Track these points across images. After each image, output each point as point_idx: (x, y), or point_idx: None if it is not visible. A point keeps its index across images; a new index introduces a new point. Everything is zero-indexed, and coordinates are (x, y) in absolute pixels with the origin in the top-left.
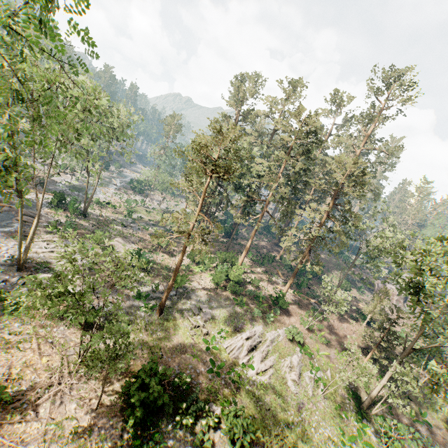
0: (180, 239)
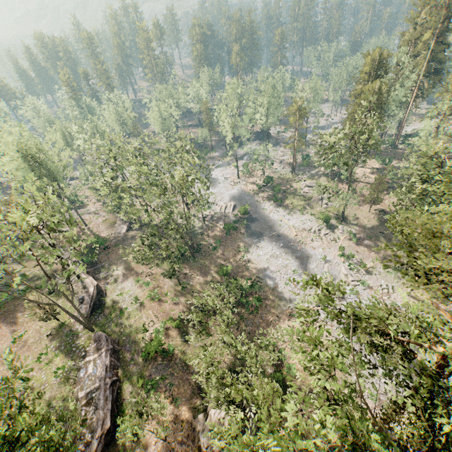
0: None
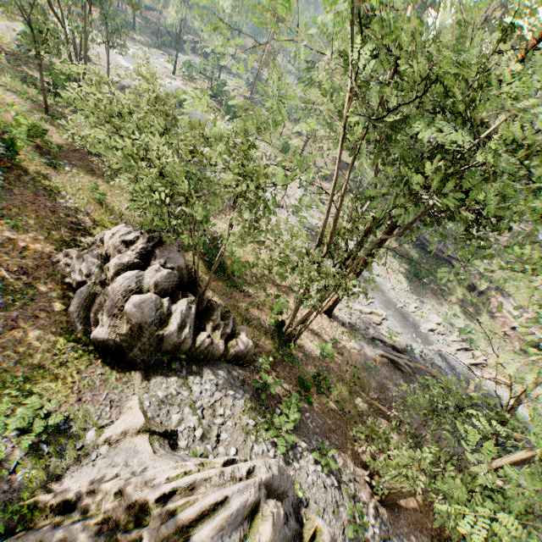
0: None
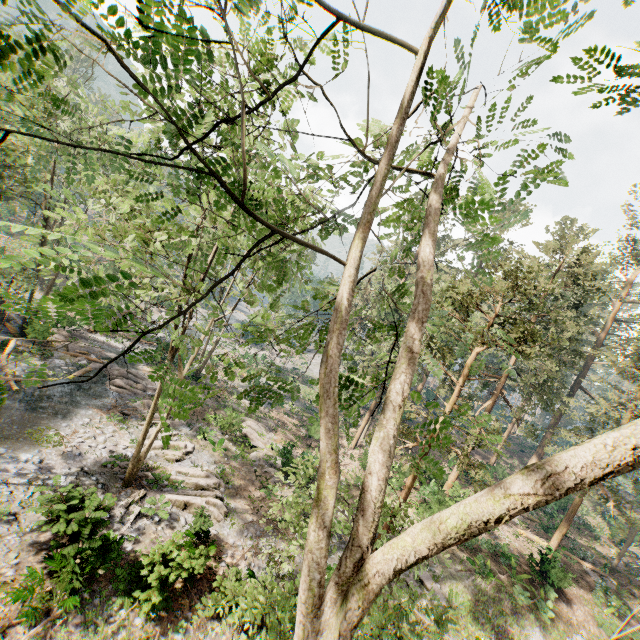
0: None
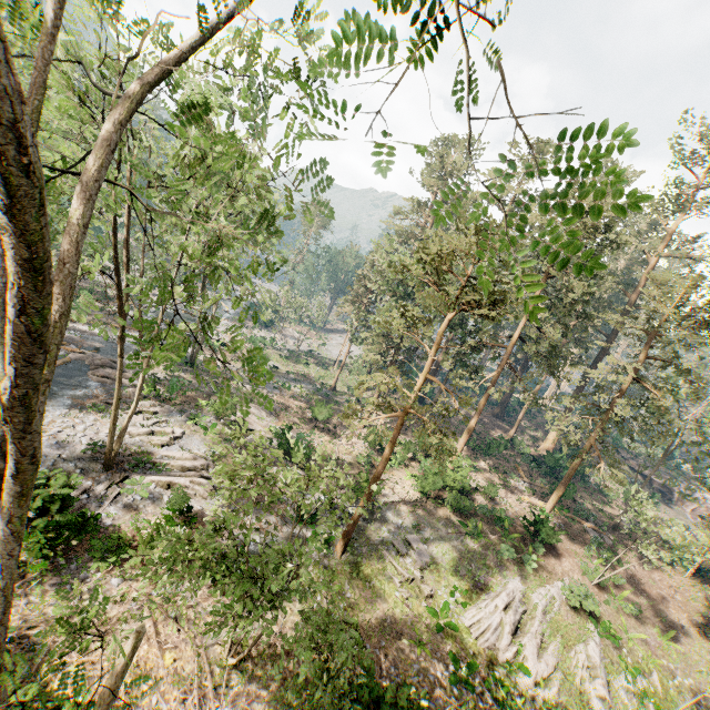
0: (341, 404)
